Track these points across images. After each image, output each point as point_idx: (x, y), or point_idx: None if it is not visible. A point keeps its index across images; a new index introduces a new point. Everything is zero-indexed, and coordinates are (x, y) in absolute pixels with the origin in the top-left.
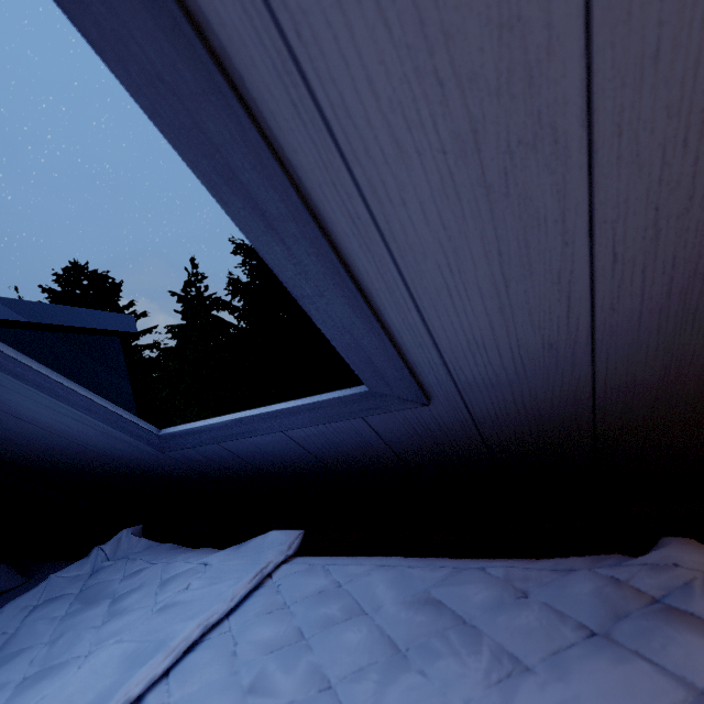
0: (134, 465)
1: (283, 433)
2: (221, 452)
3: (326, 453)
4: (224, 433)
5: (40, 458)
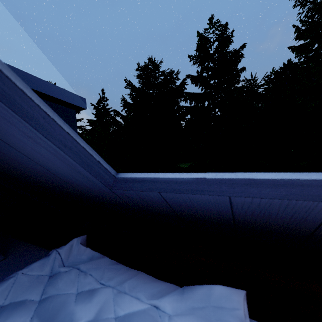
0: (84, 191)
1: (227, 197)
2: (155, 197)
3: (246, 216)
4: (176, 187)
5: (21, 174)
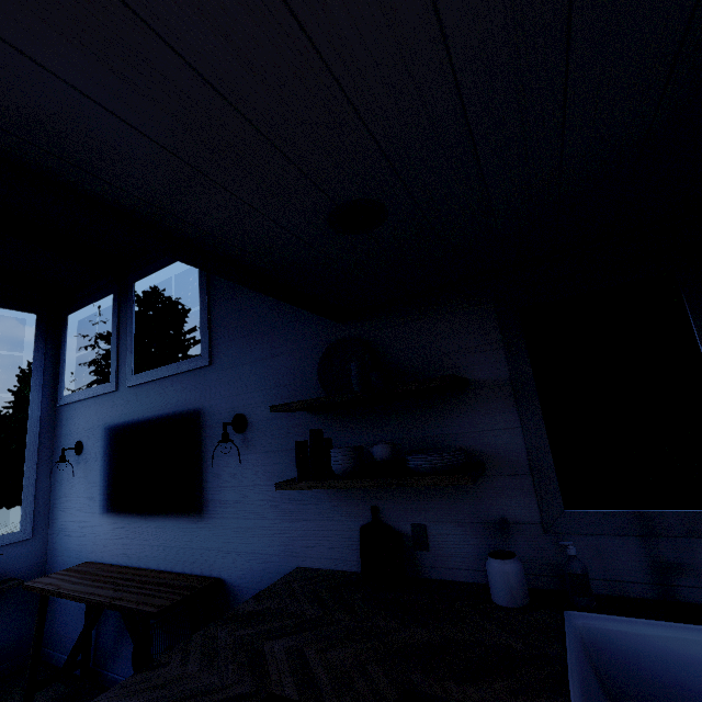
0: None
1: None
2: None
3: None
4: None
5: None
